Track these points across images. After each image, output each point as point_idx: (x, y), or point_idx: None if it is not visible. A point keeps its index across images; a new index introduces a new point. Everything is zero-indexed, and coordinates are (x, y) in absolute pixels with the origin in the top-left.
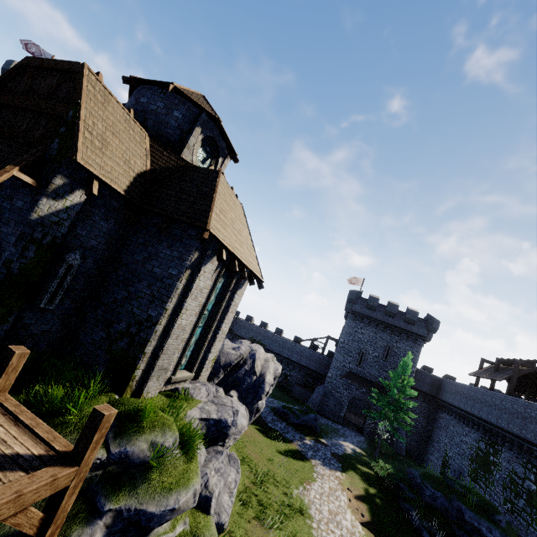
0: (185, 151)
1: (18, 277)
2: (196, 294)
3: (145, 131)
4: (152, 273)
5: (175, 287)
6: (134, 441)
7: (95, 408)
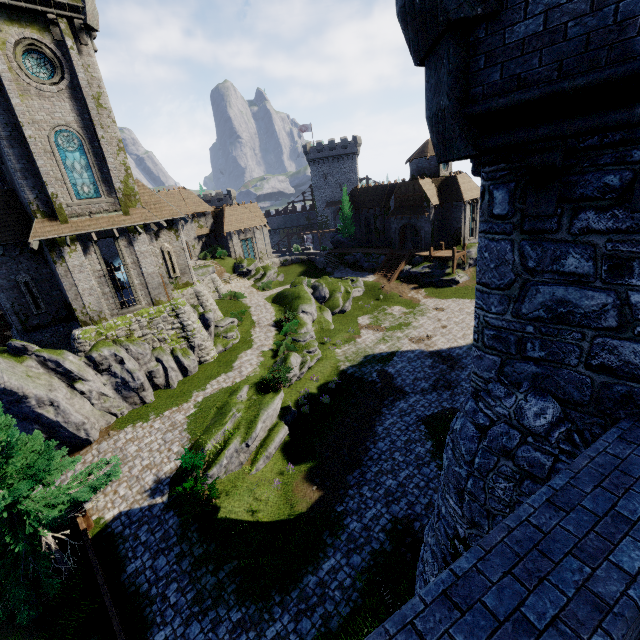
0: (440, 173)
1: (432, 232)
2: (467, 216)
3: (426, 176)
4: (454, 217)
5: (462, 218)
6: (470, 249)
7: (463, 243)
